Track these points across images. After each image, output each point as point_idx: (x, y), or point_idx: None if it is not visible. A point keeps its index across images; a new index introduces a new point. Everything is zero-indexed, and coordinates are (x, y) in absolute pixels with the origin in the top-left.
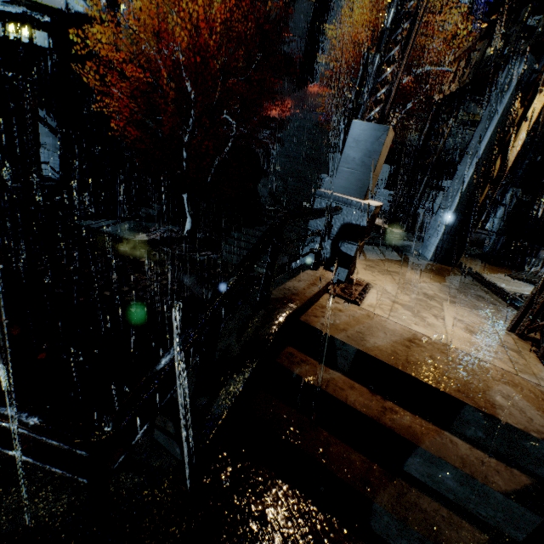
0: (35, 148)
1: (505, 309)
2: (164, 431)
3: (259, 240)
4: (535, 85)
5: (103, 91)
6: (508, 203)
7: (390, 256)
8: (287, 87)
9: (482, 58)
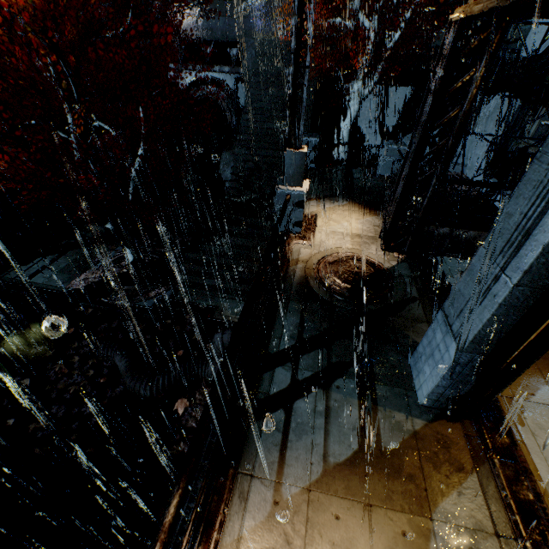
0: None
1: None
2: None
3: None
4: None
5: None
6: None
7: (339, 439)
8: None
9: None
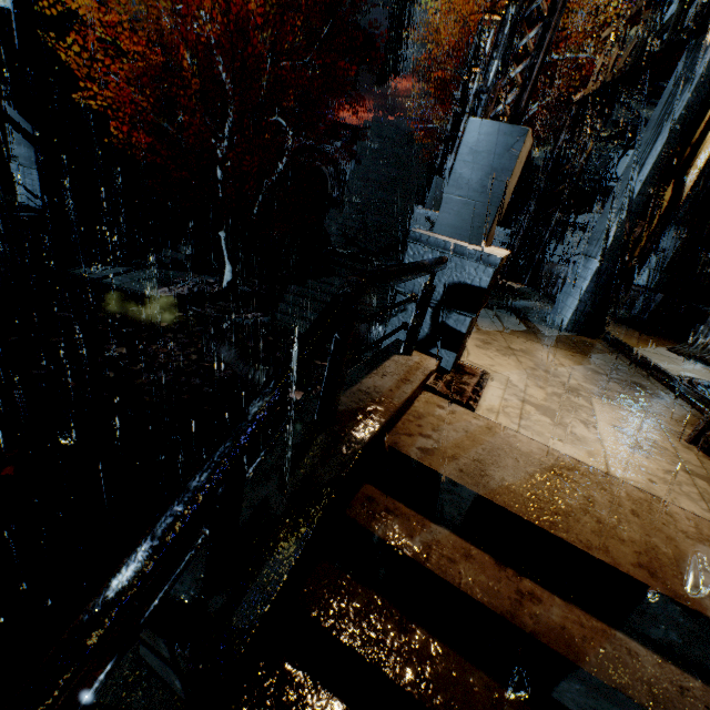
0: (6, 162)
1: (676, 406)
2: (154, 651)
3: (314, 325)
4: None
5: (100, 79)
6: (668, 248)
7: (511, 324)
8: (366, 79)
9: (650, 33)
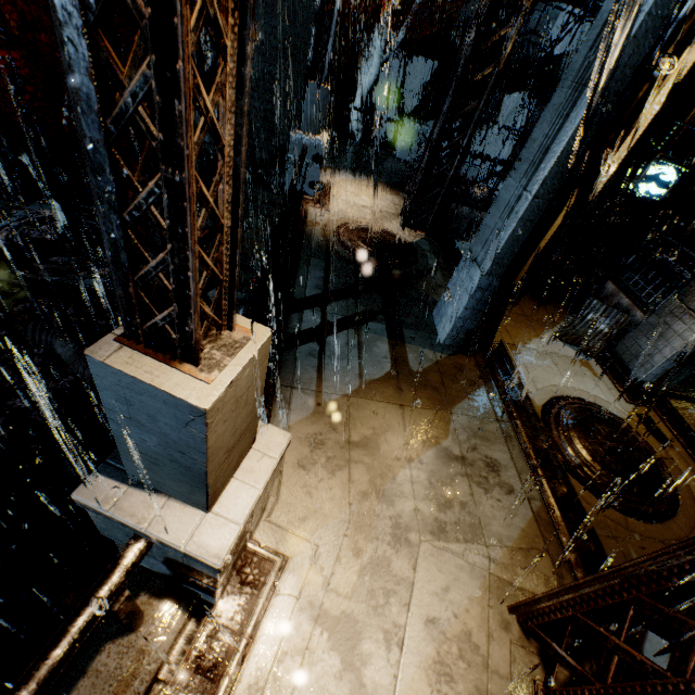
0: None
1: (523, 503)
2: None
3: None
4: (690, 23)
5: None
6: None
7: (372, 364)
8: None
9: None
